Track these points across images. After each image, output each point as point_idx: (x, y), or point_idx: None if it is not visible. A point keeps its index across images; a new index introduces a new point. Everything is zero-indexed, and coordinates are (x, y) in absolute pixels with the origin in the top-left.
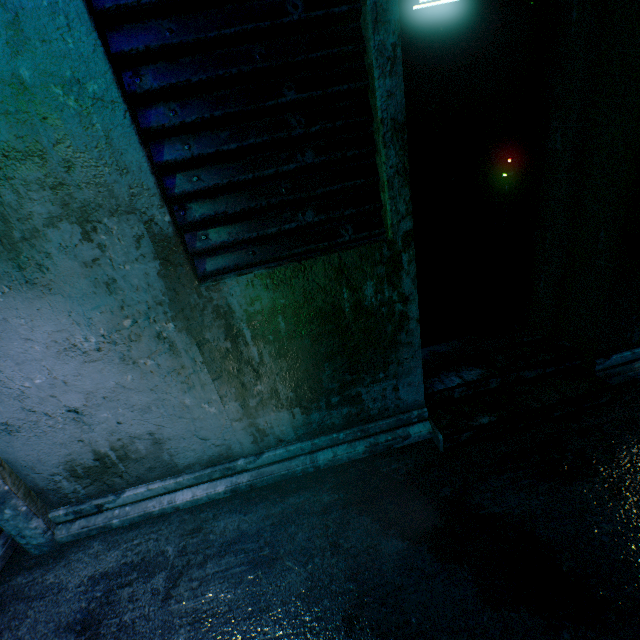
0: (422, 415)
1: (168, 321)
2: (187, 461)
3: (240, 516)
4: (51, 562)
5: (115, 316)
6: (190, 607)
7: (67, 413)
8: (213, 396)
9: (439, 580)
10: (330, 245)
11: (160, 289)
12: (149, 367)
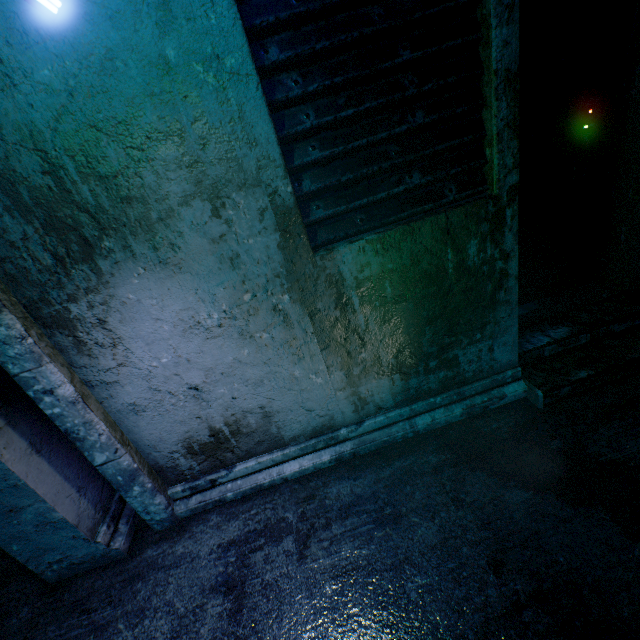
0: (516, 375)
1: (284, 293)
2: (292, 433)
3: (350, 482)
4: (175, 535)
5: (236, 291)
6: (328, 564)
7: (188, 391)
8: (320, 366)
9: (576, 523)
10: (435, 206)
11: (278, 261)
12: (264, 340)
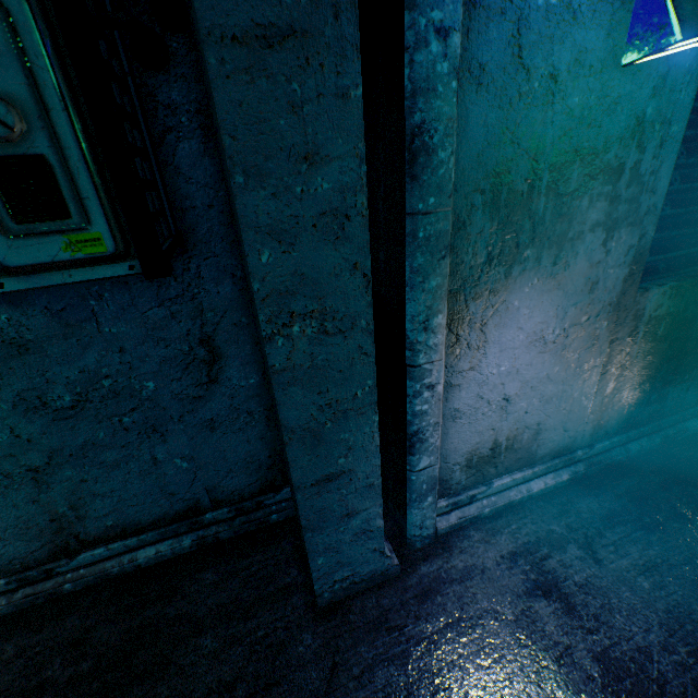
0: (694, 413)
1: (605, 320)
2: (543, 452)
3: (593, 498)
4: (442, 552)
5: (580, 312)
6: (626, 564)
7: (500, 401)
8: (592, 390)
9: None
10: None
11: (616, 292)
12: (572, 360)
